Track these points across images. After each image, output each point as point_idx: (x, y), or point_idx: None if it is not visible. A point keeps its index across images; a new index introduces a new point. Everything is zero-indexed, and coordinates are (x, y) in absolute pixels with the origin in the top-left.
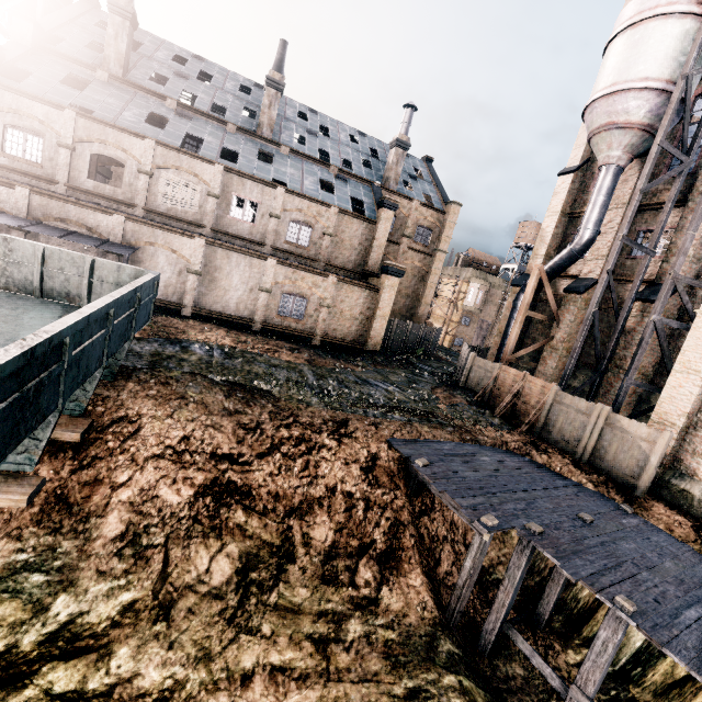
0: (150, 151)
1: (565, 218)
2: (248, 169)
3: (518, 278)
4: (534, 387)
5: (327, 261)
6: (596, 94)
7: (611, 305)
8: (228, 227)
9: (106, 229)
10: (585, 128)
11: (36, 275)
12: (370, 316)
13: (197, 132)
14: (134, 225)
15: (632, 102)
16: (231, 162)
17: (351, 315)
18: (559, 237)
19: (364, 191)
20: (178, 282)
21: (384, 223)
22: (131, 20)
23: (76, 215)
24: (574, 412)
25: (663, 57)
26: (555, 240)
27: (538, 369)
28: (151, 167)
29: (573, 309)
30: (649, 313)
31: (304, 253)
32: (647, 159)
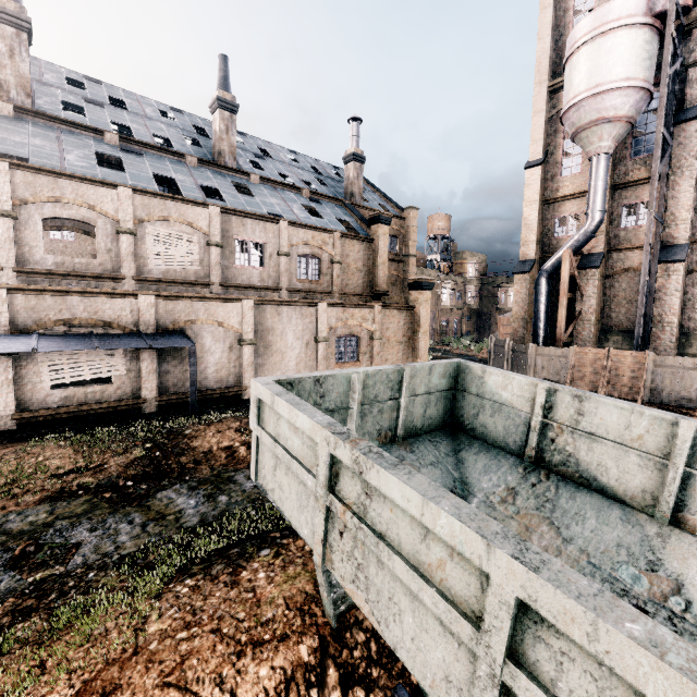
0: (128, 203)
1: (542, 206)
2: (240, 206)
3: (516, 265)
4: (624, 359)
5: (339, 291)
6: (582, 95)
7: (619, 272)
8: (237, 278)
9: (131, 318)
10: (537, 126)
11: (354, 421)
12: (410, 336)
13: (161, 170)
14: (166, 303)
15: (618, 99)
16: (221, 201)
17: (396, 340)
18: (541, 222)
19: (340, 210)
20: (230, 360)
21: (382, 239)
22: (28, 31)
23: (84, 309)
24: (681, 371)
25: (635, 60)
26: (539, 226)
27: (574, 342)
28: (132, 222)
29: (593, 283)
30: (674, 271)
31: (317, 288)
32: (655, 145)
